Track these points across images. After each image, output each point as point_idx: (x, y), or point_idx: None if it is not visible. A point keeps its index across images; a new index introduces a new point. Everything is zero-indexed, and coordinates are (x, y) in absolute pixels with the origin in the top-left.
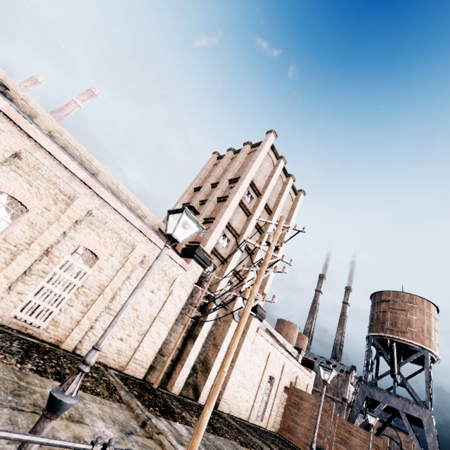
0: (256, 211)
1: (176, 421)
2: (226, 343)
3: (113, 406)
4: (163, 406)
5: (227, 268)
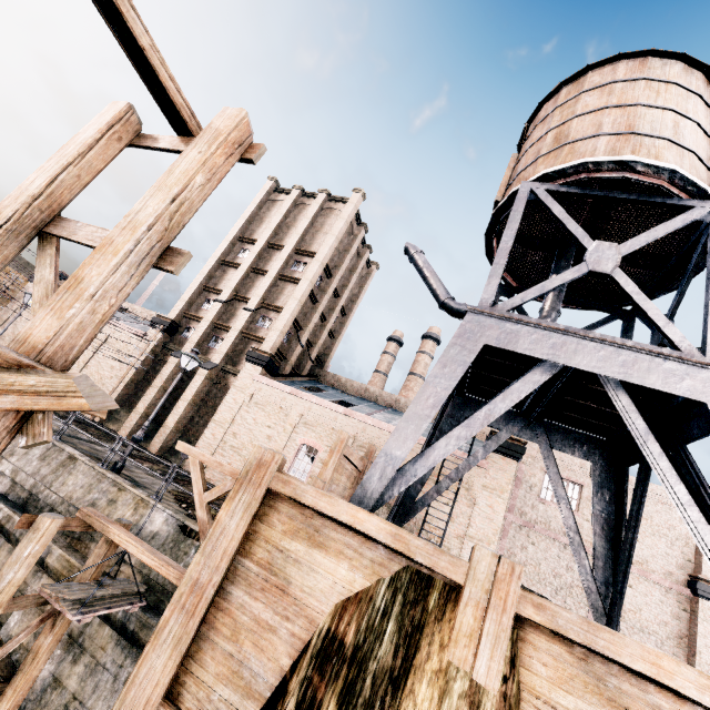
0: (246, 258)
1: None
2: (189, 392)
3: None
4: None
5: (200, 324)
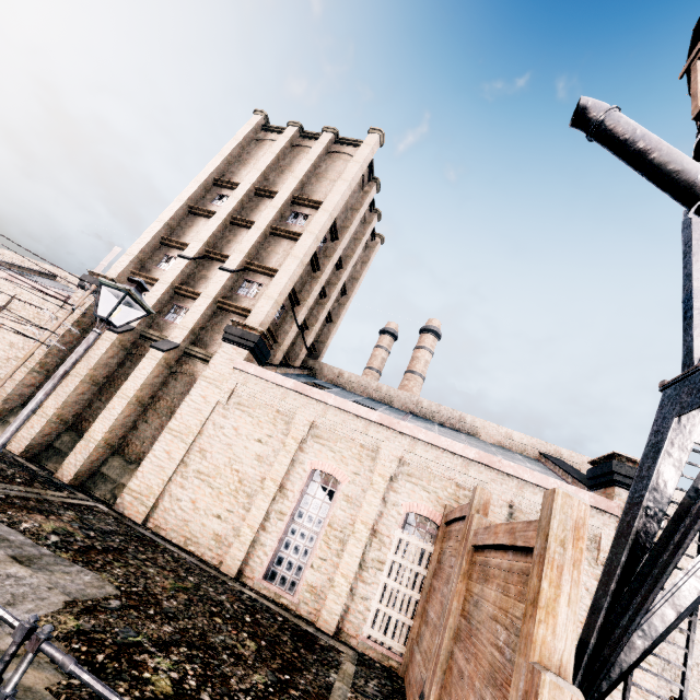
0: (224, 204)
1: None
2: (132, 385)
3: None
4: None
5: (154, 287)
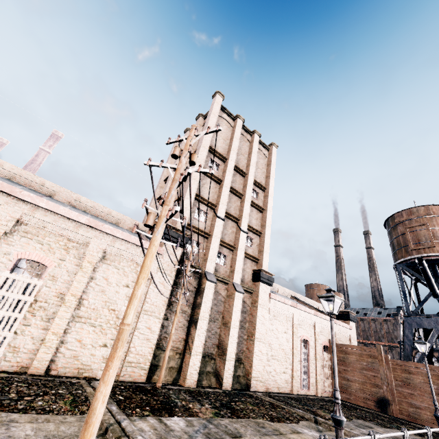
0: (226, 176)
1: (174, 416)
2: (235, 318)
3: (67, 420)
4: (159, 404)
5: (211, 241)
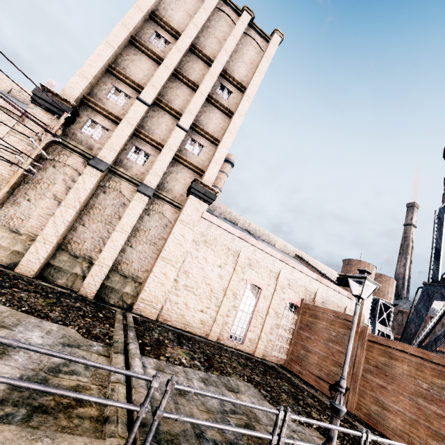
0: (170, 53)
1: None
2: (127, 222)
3: None
4: None
5: (118, 125)
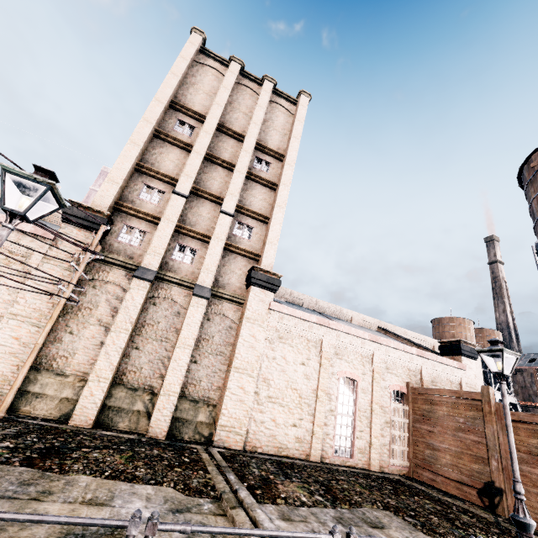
0: (198, 138)
1: None
2: (188, 334)
3: None
4: None
5: (158, 225)
